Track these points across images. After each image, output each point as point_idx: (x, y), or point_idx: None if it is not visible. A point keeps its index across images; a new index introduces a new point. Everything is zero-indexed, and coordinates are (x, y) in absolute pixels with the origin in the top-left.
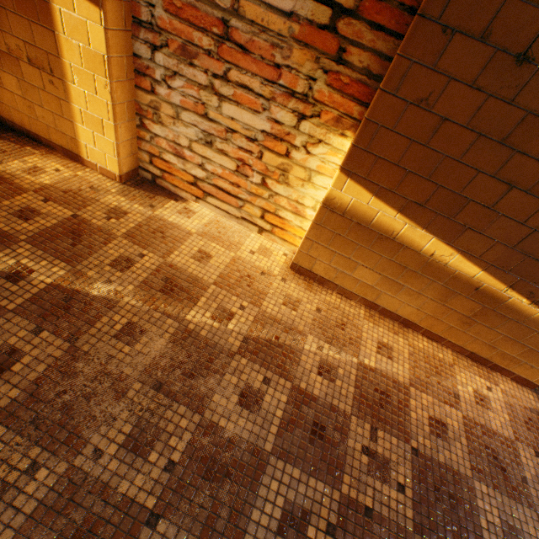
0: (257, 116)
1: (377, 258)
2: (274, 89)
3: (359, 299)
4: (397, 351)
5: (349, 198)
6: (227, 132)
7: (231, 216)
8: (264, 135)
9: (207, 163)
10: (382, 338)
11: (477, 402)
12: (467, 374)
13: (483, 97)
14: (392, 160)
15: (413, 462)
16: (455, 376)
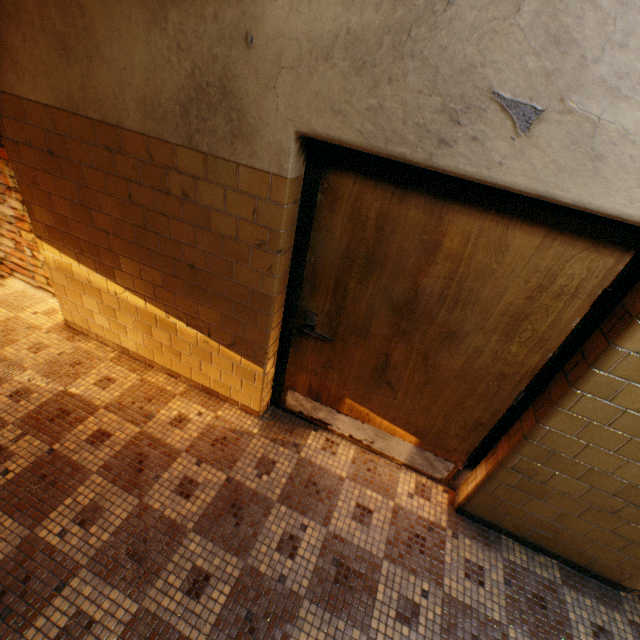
0: (7, 206)
1: (97, 304)
2: (6, 187)
3: (115, 345)
4: (119, 384)
5: (53, 256)
6: (0, 220)
7: (37, 287)
8: (18, 219)
9: (3, 245)
10: (113, 374)
11: (173, 422)
12: (188, 402)
13: (55, 177)
14: (51, 224)
15: (42, 458)
16: (169, 404)
